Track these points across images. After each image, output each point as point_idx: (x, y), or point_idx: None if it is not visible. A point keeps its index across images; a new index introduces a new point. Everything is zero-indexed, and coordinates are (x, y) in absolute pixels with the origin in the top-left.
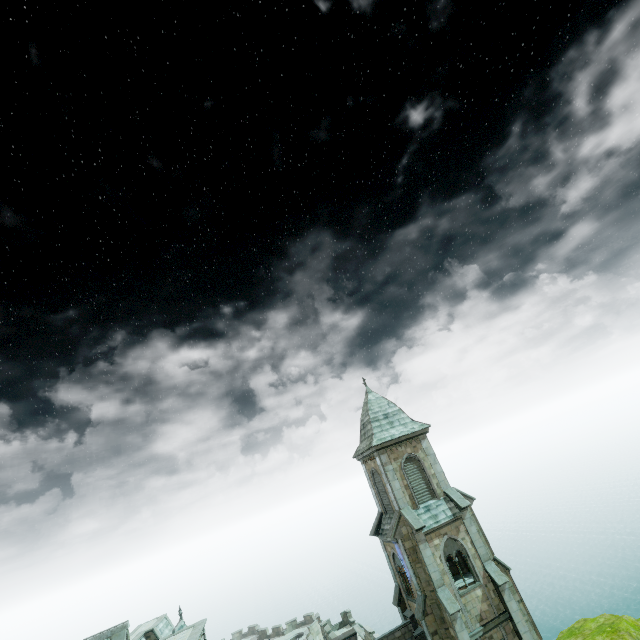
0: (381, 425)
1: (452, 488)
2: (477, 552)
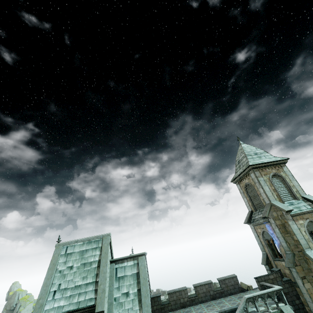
0: (253, 157)
1: (308, 195)
2: None
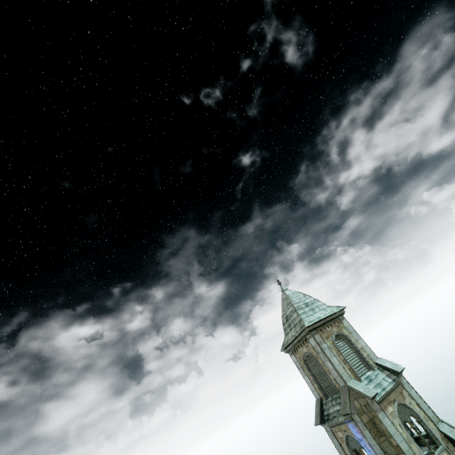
0: (305, 311)
1: (380, 358)
2: (427, 415)
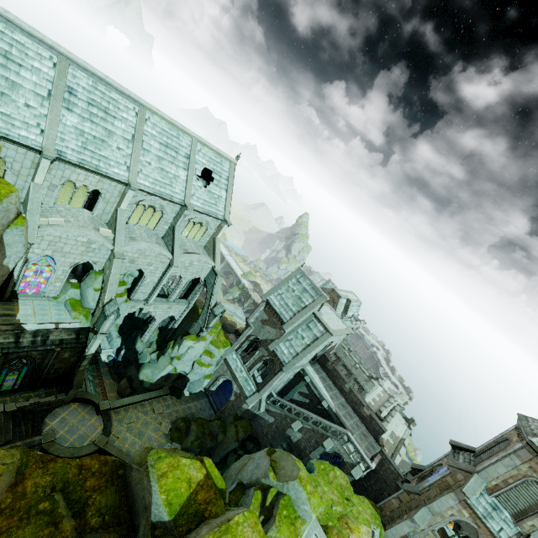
0: None
1: None
2: None
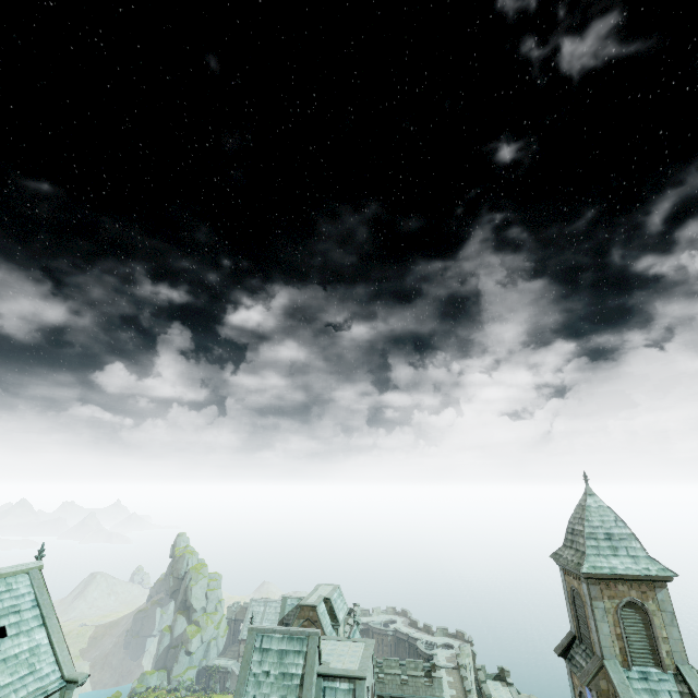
0: (599, 547)
1: (691, 668)
2: None
